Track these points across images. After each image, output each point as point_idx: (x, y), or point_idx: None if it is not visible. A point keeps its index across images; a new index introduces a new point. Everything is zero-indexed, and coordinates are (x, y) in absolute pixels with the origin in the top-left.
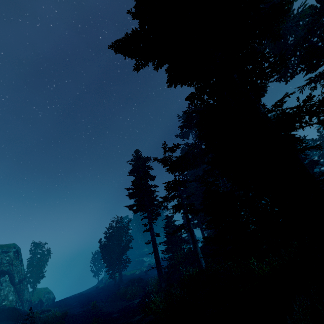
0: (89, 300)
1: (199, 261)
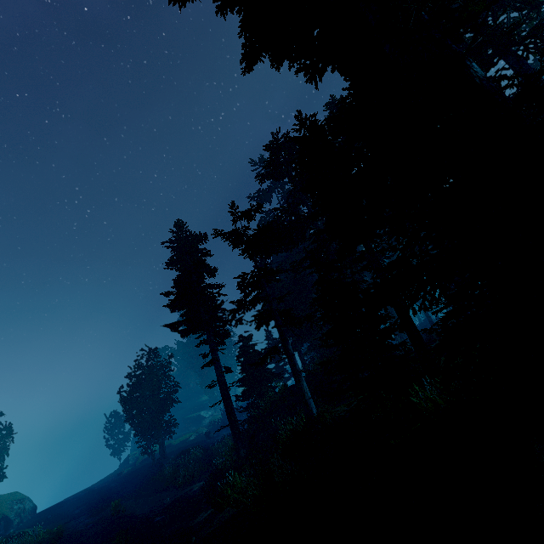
0: (107, 499)
1: (307, 405)
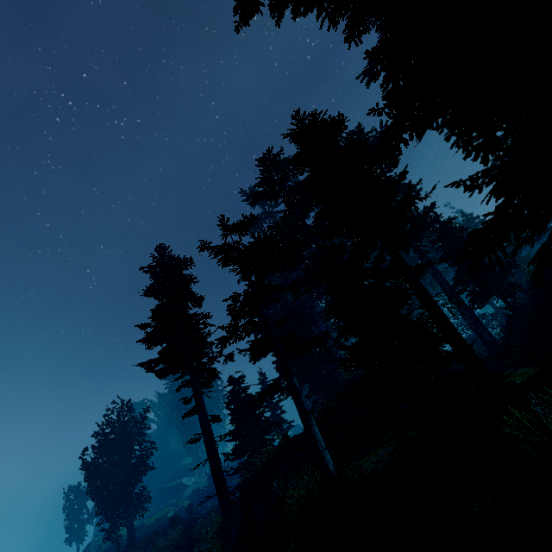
0: None
1: (321, 459)
